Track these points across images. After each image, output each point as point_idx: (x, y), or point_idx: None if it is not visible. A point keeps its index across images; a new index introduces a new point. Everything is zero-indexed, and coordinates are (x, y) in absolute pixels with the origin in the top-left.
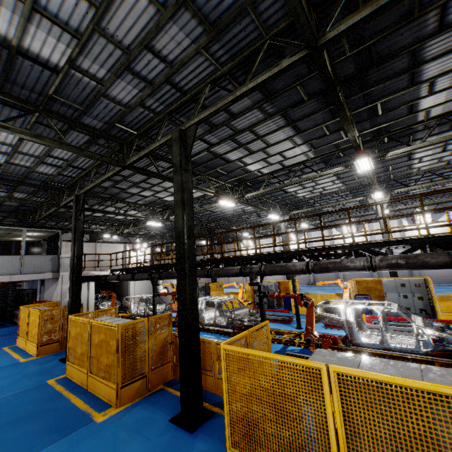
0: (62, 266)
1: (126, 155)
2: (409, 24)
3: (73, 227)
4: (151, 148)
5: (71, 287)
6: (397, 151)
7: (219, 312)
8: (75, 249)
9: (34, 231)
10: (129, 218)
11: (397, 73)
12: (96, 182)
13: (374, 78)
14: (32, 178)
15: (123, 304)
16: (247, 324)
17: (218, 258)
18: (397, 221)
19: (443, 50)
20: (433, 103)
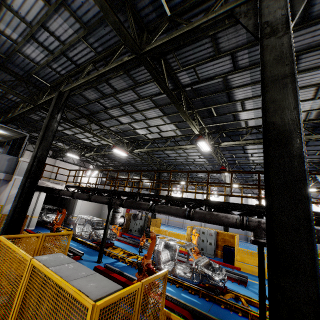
0: (18, 169)
1: (144, 43)
2: None
3: (45, 124)
4: (197, 24)
5: (19, 194)
6: None
7: (170, 254)
8: (39, 149)
9: (1, 127)
10: (94, 144)
11: None
12: (89, 77)
13: None
14: (15, 62)
15: (68, 221)
16: (214, 283)
17: (201, 199)
18: None
19: None
20: None
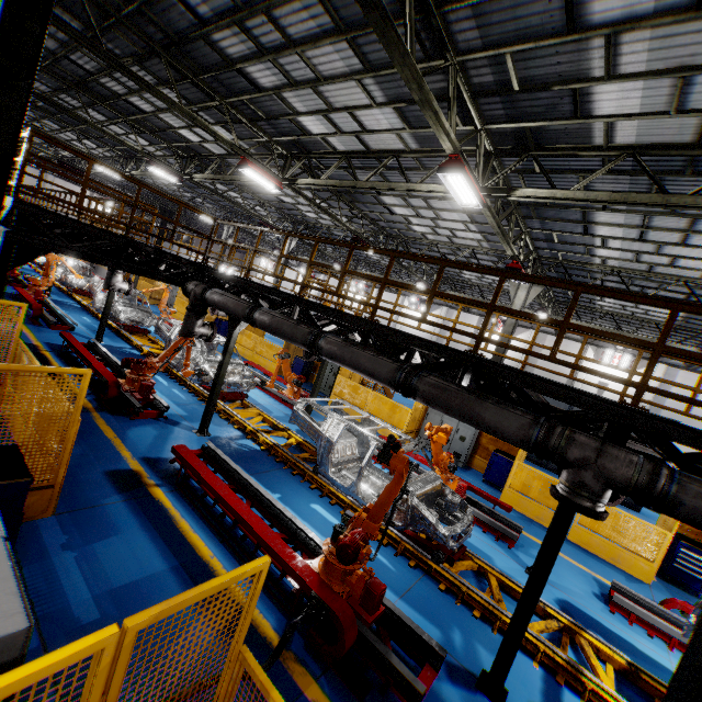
0: None
1: None
2: (64, 60)
3: None
4: None
5: None
6: (197, 175)
7: None
8: None
9: None
10: (66, 155)
11: (115, 96)
12: None
13: (101, 92)
14: None
15: None
16: (73, 285)
17: None
18: (402, 298)
19: (123, 91)
20: (196, 139)
